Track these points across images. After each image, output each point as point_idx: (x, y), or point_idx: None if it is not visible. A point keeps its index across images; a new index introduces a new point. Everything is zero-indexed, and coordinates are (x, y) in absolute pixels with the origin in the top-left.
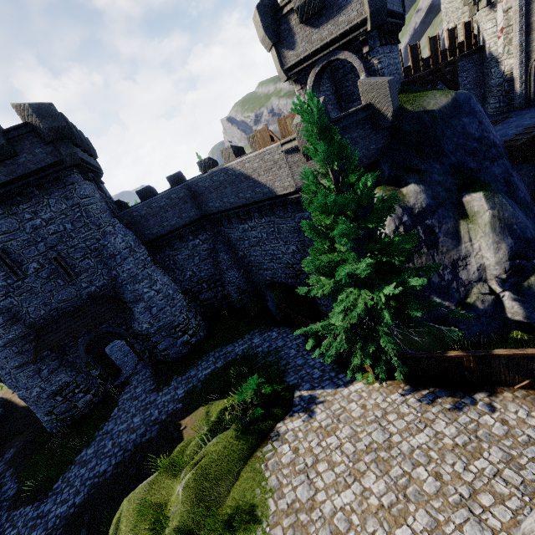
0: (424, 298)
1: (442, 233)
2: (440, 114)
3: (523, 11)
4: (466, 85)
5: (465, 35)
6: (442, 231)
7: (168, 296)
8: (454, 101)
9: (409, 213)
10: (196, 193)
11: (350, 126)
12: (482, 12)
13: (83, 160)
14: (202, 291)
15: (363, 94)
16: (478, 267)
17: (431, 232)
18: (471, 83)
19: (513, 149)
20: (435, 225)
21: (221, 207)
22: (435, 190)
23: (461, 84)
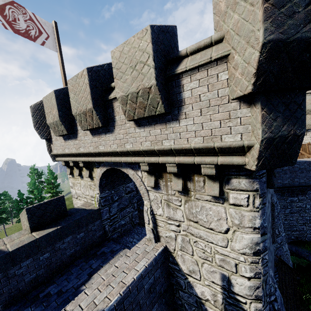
0: None
1: None
2: None
3: None
4: None
5: None
6: None
7: None
8: None
9: None
10: None
11: None
12: None
13: None
14: None
15: None
16: None
17: None
18: None
19: None
20: None
21: (288, 184)
22: None
23: None
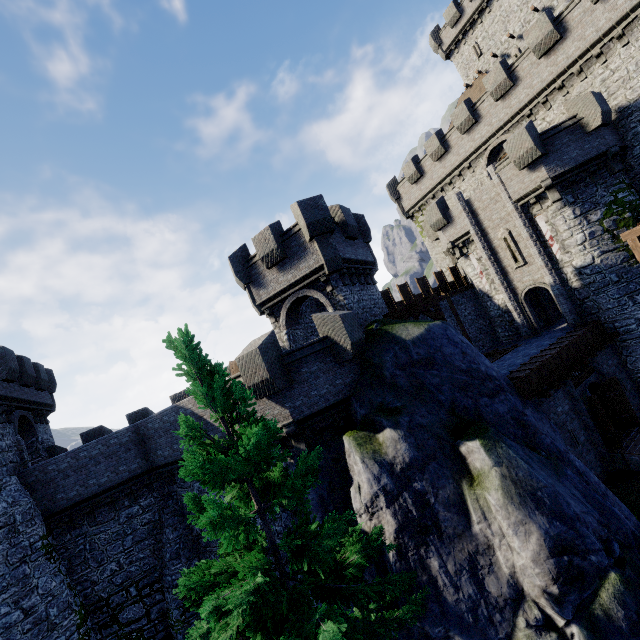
0: (440, 639)
1: (441, 504)
2: (413, 345)
3: (492, 259)
4: (468, 316)
5: (453, 276)
6: (440, 501)
7: (44, 621)
8: (428, 332)
9: (388, 471)
10: (145, 437)
11: (307, 359)
12: (461, 260)
13: (6, 398)
14: (127, 602)
15: (319, 327)
16: (510, 568)
17: (425, 503)
18: (472, 314)
19: (517, 381)
20: (427, 490)
21: (170, 457)
22: (419, 436)
23: (462, 315)
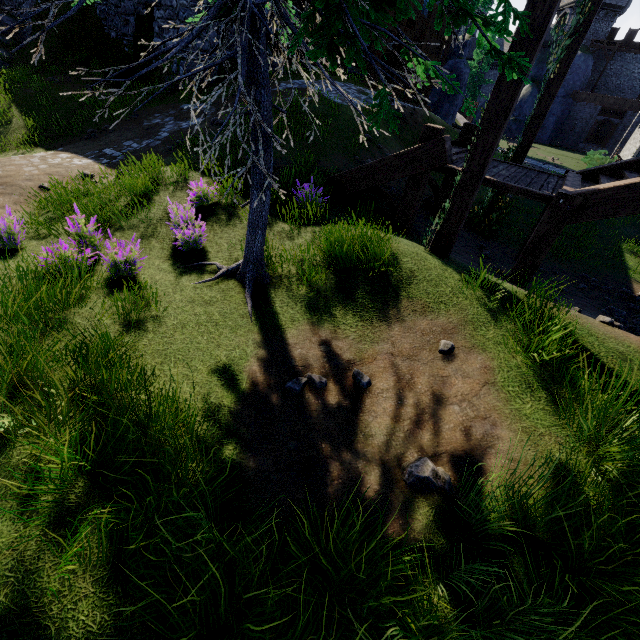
0: None
1: None
2: None
3: None
4: None
5: None
6: None
7: None
8: None
9: None
10: None
11: None
12: None
13: None
14: None
15: None
16: None
17: None
18: None
19: (575, 91)
20: None
21: None
22: None
23: None
